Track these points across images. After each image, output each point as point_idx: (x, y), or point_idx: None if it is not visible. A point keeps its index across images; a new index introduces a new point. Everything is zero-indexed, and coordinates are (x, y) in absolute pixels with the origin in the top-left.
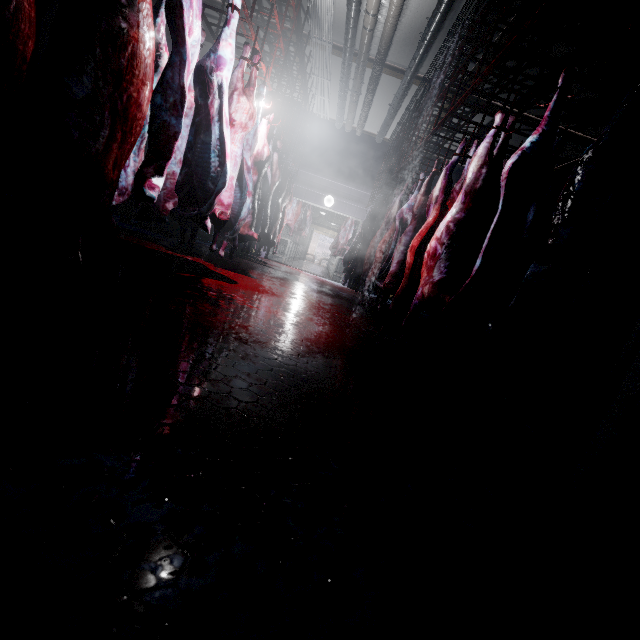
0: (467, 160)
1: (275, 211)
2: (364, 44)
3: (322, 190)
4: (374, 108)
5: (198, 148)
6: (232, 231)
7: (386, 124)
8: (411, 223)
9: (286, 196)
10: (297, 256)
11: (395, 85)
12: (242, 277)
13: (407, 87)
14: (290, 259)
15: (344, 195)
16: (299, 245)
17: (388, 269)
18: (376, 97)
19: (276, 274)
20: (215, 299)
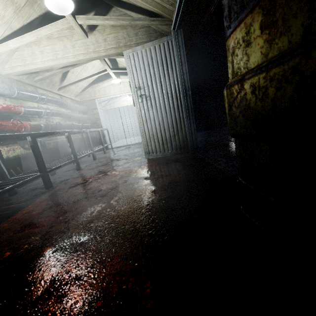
0: None
1: None
2: None
3: None
4: None
5: None
6: None
7: None
8: None
9: None
10: None
11: None
12: None
13: None
14: None
15: None
16: None
17: None
18: None
19: None
20: None
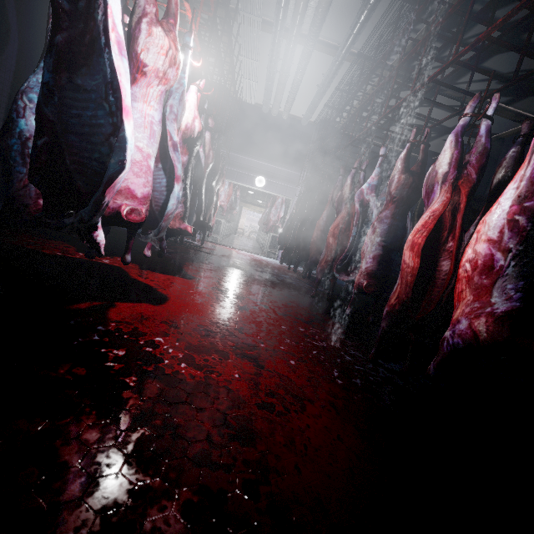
0: (482, 122)
1: (209, 195)
2: (298, 14)
3: (253, 171)
4: (301, 90)
5: (67, 97)
6: (156, 230)
7: (314, 106)
8: (387, 207)
9: (219, 178)
10: (229, 232)
11: (325, 64)
12: (175, 282)
13: (340, 64)
14: (224, 237)
15: (274, 175)
16: (231, 222)
17: (348, 259)
18: (304, 78)
19: (214, 263)
20: (117, 377)
